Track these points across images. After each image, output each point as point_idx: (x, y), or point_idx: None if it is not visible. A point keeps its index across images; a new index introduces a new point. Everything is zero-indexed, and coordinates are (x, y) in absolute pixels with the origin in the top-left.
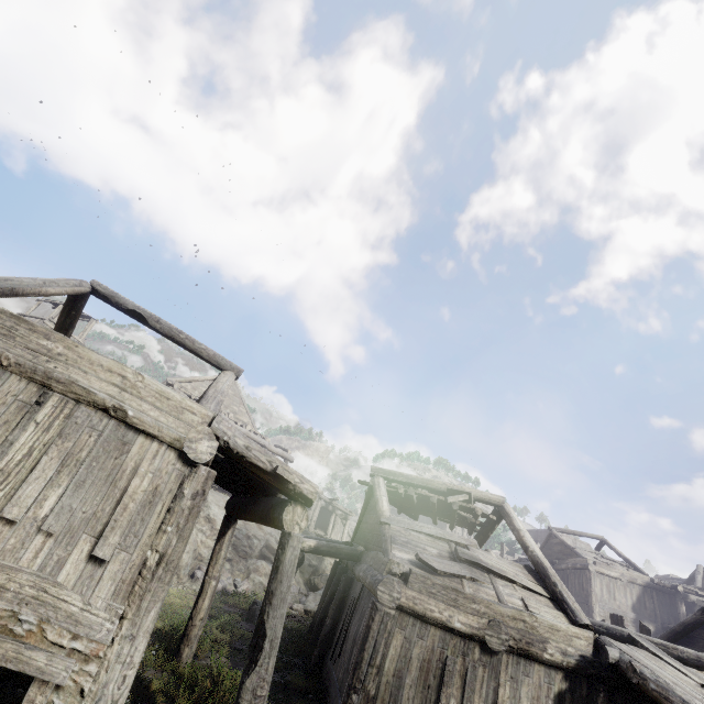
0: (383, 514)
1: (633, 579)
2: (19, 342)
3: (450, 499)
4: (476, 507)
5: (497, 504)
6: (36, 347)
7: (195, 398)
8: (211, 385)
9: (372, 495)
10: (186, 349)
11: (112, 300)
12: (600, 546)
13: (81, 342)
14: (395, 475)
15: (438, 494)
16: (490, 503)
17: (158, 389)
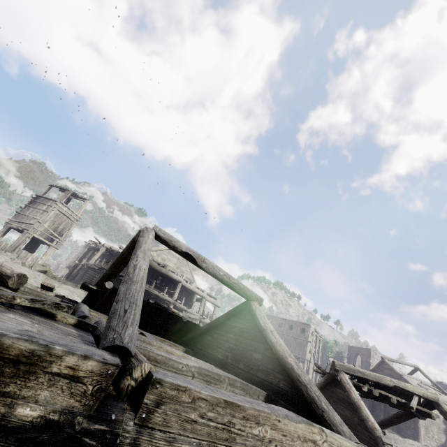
0: (376, 427)
1: (444, 401)
2: (239, 444)
3: (414, 407)
4: (431, 412)
5: (433, 400)
6: (252, 441)
7: (161, 265)
8: (273, 340)
9: (332, 383)
10: (223, 283)
11: (170, 244)
12: (414, 371)
13: (79, 216)
14: (354, 371)
15: (384, 387)
16: (427, 399)
17: (338, 445)
